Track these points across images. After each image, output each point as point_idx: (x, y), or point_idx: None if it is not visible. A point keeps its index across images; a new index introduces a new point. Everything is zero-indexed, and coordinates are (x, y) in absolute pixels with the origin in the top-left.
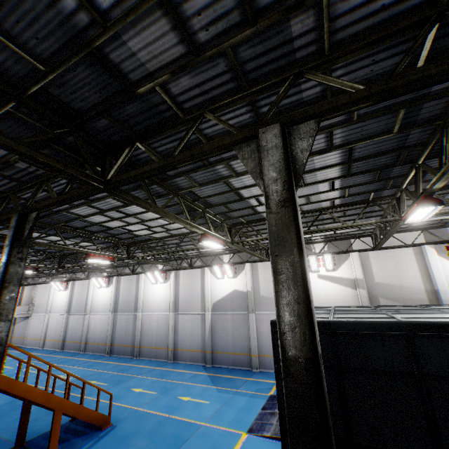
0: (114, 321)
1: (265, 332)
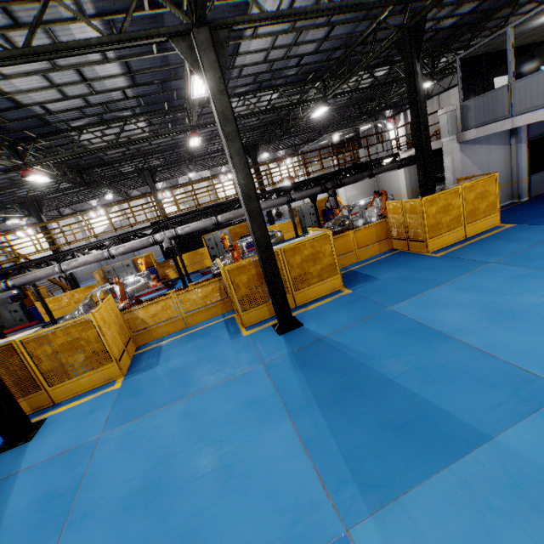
0: None
1: None
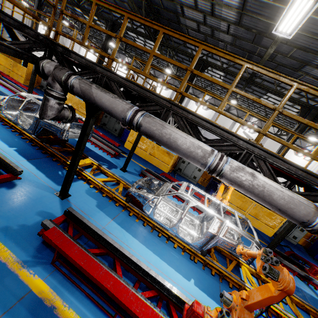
0: None
1: None
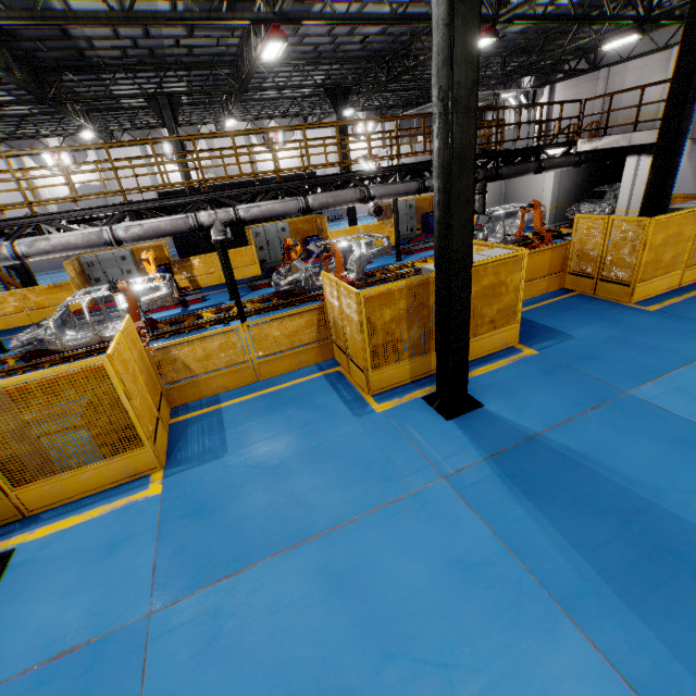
0: None
1: None
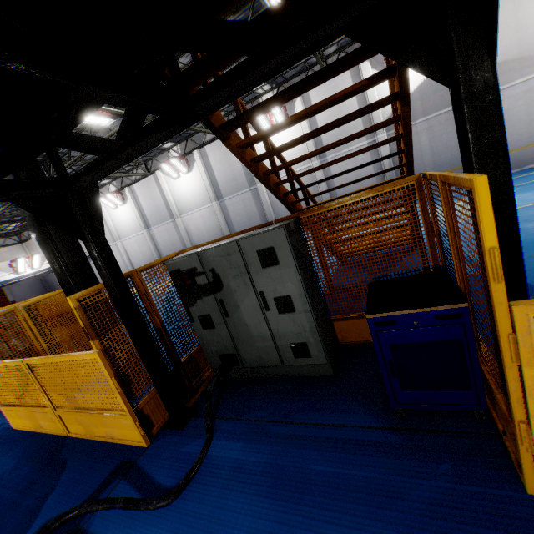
0: (223, 211)
1: None
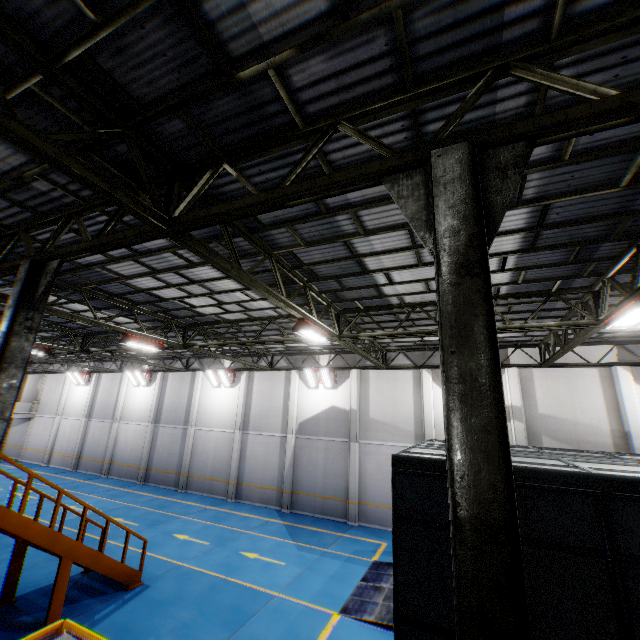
0: (154, 436)
1: (371, 471)
